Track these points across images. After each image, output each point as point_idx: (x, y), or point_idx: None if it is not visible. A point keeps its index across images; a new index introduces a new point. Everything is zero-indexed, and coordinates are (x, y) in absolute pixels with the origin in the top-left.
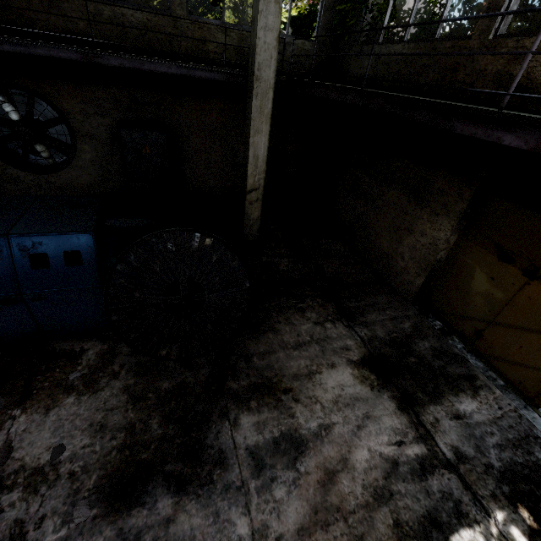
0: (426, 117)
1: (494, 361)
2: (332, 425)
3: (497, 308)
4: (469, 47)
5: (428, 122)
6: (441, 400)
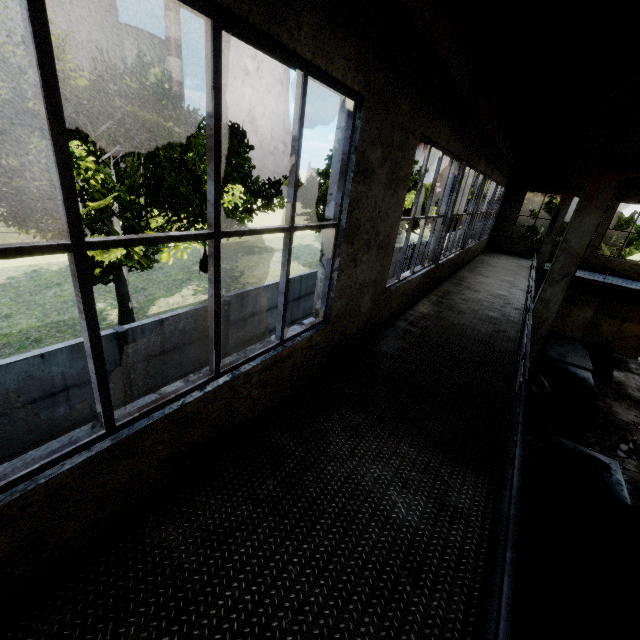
0: (636, 292)
1: (618, 352)
2: (635, 383)
3: (614, 334)
4: (586, 255)
5: (637, 293)
6: (629, 367)
